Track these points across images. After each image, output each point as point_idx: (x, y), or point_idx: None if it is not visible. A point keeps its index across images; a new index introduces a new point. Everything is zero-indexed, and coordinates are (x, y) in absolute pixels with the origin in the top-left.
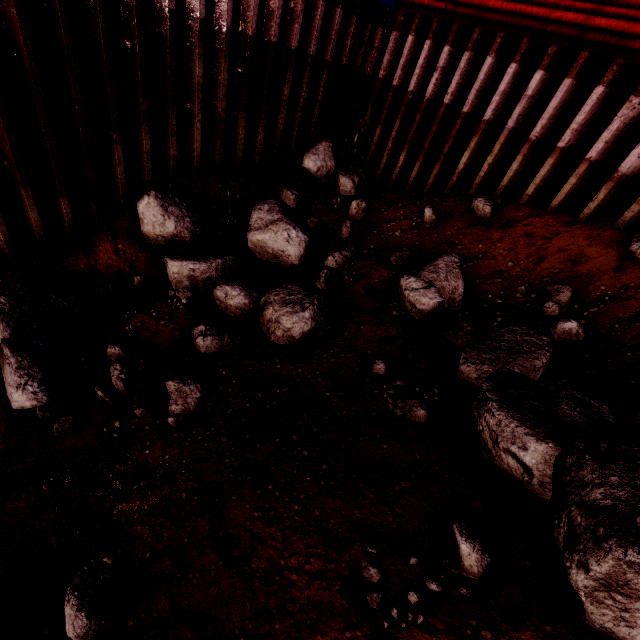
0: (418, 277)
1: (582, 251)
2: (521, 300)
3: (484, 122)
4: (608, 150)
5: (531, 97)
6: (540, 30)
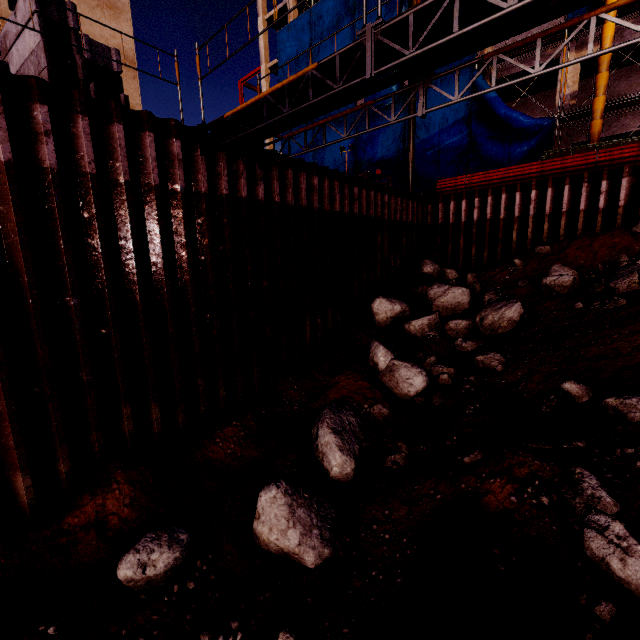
0: (551, 276)
1: (612, 242)
2: (604, 270)
3: (516, 217)
4: (588, 204)
5: (535, 200)
6: (521, 179)
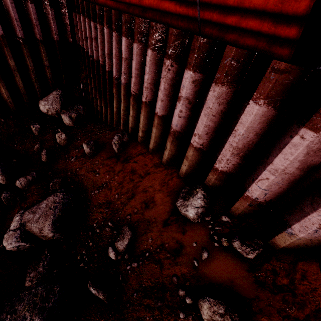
0: (21, 216)
1: (154, 195)
2: (108, 234)
3: (114, 78)
4: (167, 106)
5: (126, 59)
6: (125, 1)
